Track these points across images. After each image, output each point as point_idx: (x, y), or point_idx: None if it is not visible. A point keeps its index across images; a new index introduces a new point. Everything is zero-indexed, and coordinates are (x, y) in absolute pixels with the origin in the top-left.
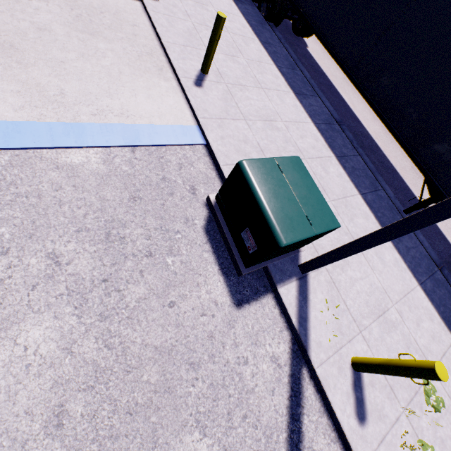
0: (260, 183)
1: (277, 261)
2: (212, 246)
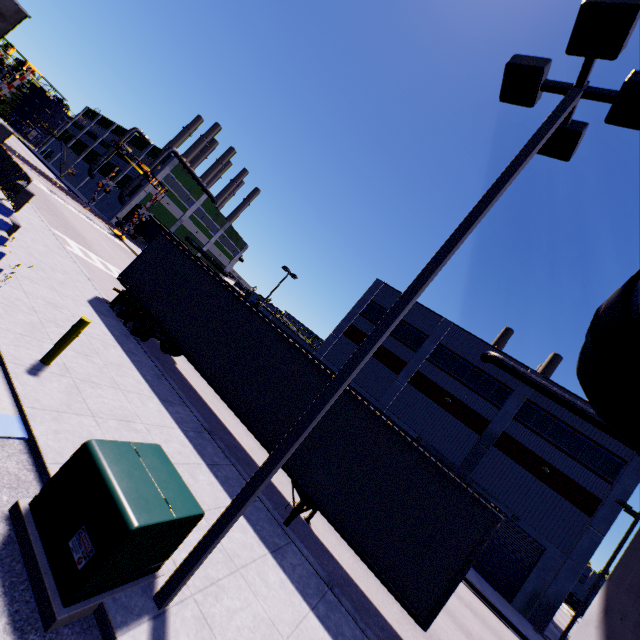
0: (112, 462)
1: (122, 593)
2: (3, 582)
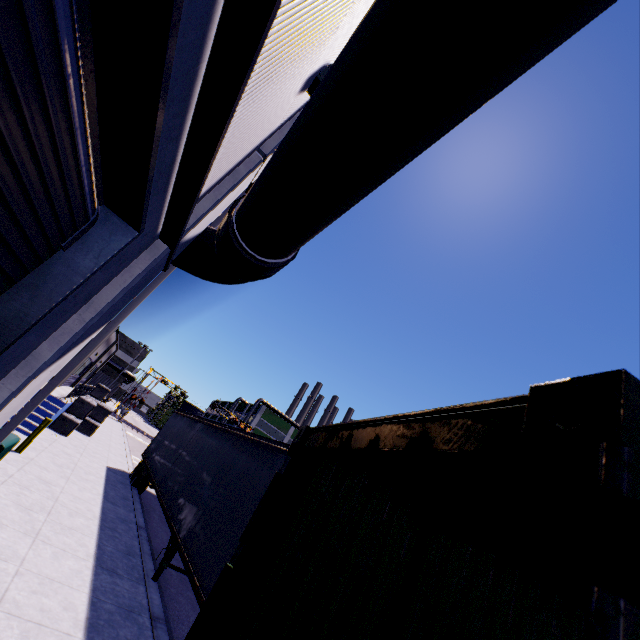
0: None
1: None
2: None
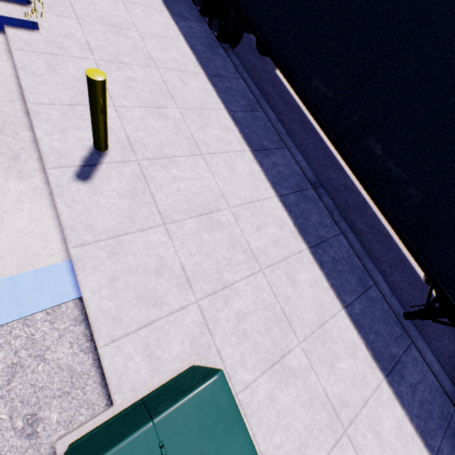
0: None
1: None
2: None
